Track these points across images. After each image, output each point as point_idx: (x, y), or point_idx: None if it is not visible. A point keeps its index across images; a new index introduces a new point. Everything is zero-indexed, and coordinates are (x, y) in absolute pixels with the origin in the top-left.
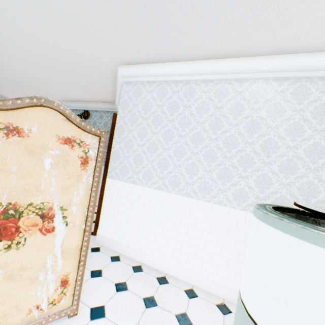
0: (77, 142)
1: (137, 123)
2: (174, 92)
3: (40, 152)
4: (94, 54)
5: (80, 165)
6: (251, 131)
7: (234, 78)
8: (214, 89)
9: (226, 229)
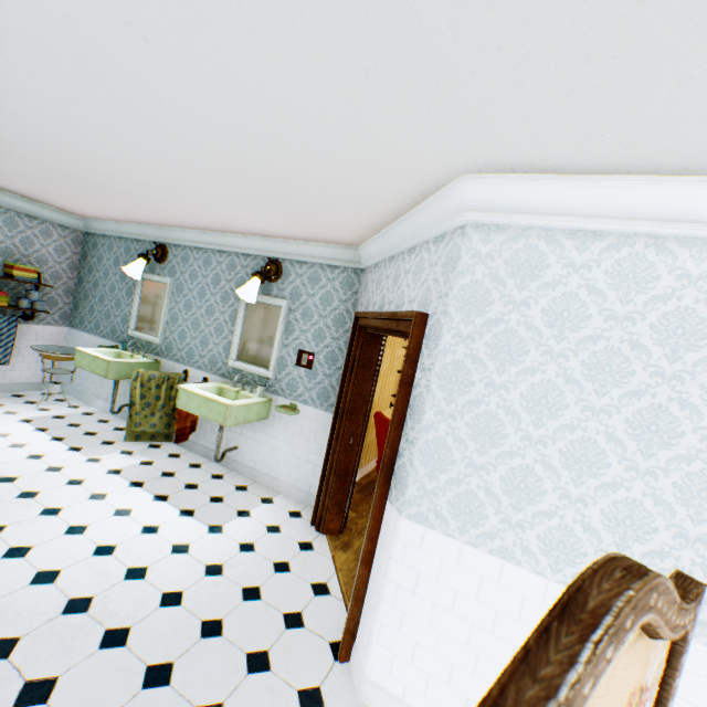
0: None
1: (523, 365)
2: (688, 279)
3: None
4: (406, 137)
5: None
6: None
7: None
8: None
9: None
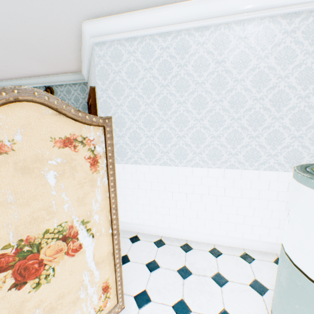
0: (79, 141)
1: (125, 95)
2: (163, 49)
3: (37, 166)
4: (46, 6)
5: (90, 167)
6: (259, 85)
7: (236, 20)
8: (211, 38)
9: (240, 191)
